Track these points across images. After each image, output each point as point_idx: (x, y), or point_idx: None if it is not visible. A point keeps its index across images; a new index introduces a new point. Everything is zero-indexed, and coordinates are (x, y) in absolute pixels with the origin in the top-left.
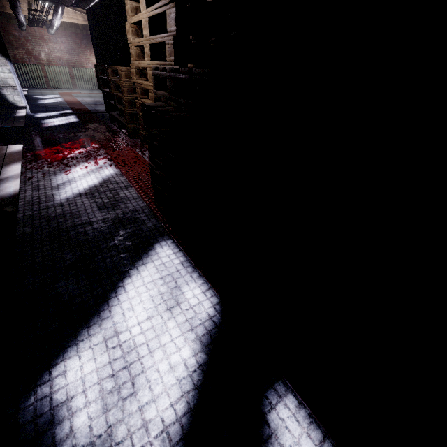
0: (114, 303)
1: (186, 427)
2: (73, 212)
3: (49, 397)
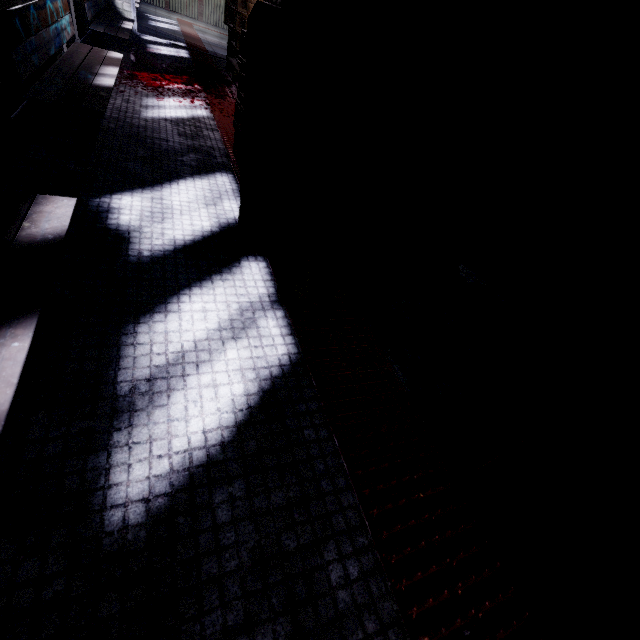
0: (166, 187)
1: (188, 244)
2: (155, 129)
3: (109, 203)
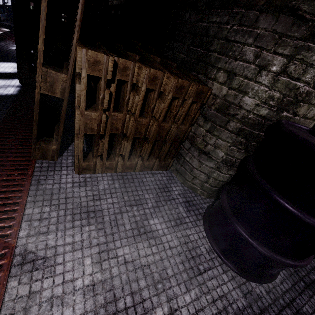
0: (2, 62)
1: None
2: (12, 51)
3: None
